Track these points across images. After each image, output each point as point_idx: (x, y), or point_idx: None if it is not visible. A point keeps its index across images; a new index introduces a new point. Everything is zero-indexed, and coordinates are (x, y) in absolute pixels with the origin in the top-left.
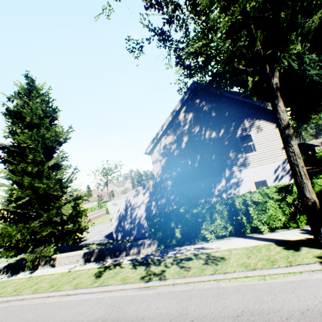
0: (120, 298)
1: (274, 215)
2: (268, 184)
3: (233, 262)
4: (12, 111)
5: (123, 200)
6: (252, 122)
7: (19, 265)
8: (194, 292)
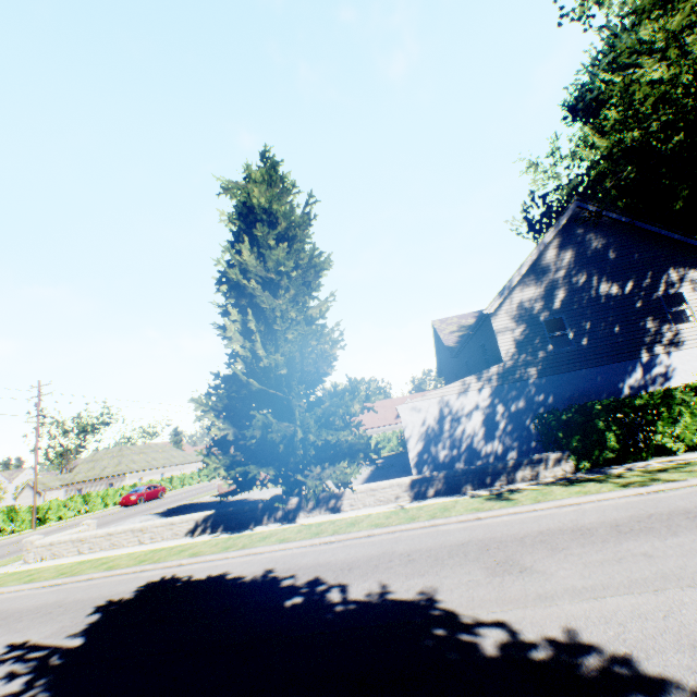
0: (622, 503)
1: None
2: None
3: None
4: (252, 210)
5: (434, 403)
6: (683, 273)
7: (248, 513)
8: None
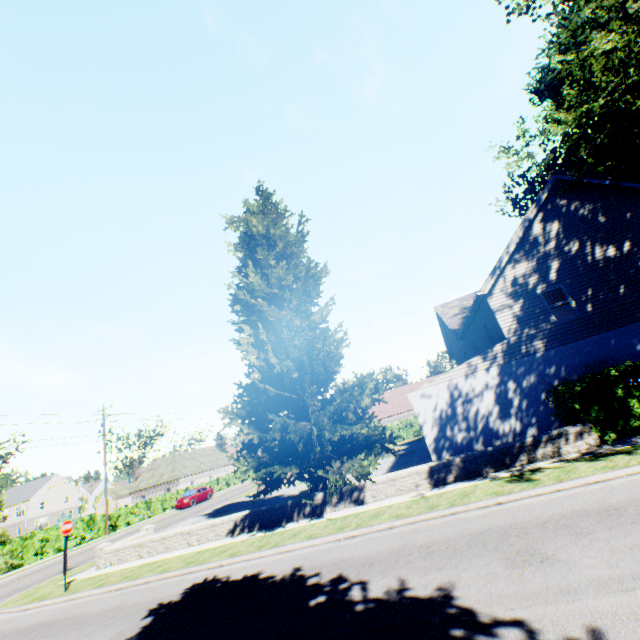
0: None
1: None
2: None
3: None
4: (253, 237)
5: (443, 387)
6: None
7: (279, 511)
8: None
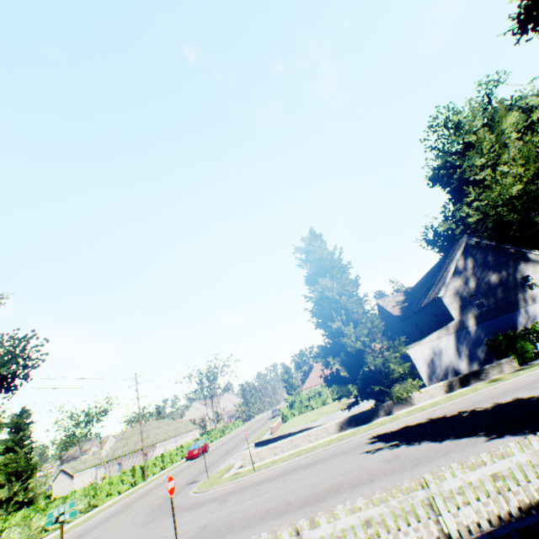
0: None
1: None
2: None
3: None
4: (321, 260)
5: (426, 346)
6: (526, 265)
7: (365, 415)
8: None
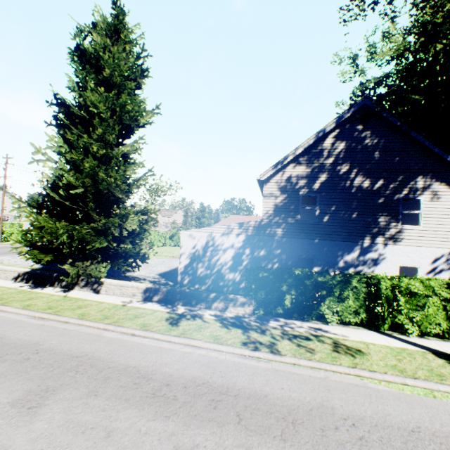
0: (218, 360)
1: (432, 317)
2: (418, 274)
3: (378, 360)
4: (86, 53)
5: (205, 235)
6: (430, 183)
7: (47, 277)
8: (330, 382)
